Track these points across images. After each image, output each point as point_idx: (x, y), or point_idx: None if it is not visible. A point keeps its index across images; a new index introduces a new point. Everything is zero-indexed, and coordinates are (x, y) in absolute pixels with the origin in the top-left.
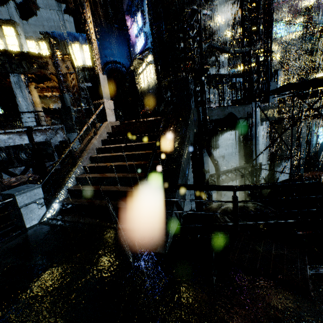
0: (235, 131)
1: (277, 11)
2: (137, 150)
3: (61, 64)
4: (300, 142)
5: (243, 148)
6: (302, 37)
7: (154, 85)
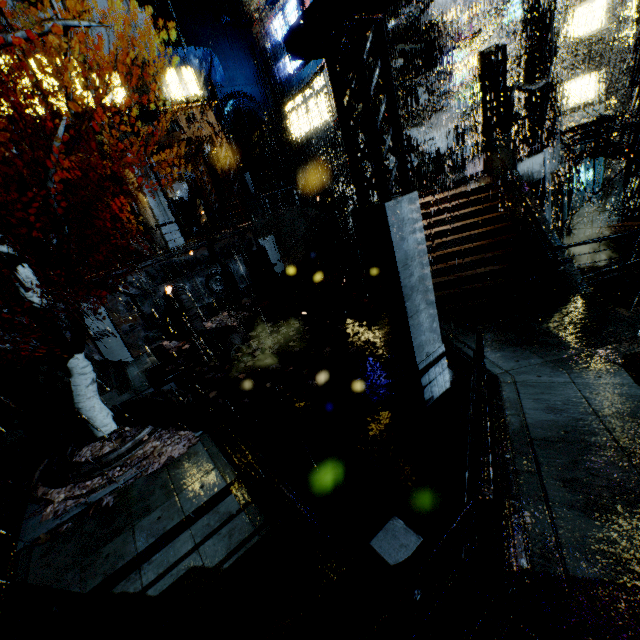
0: None
1: None
2: (465, 231)
3: (201, 119)
4: (562, 193)
5: None
6: None
7: (333, 132)
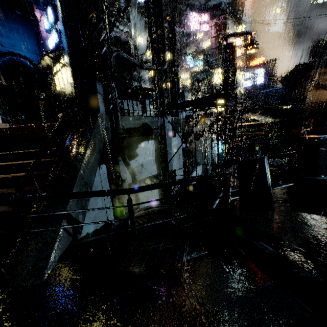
0: (152, 141)
1: (187, 47)
2: (29, 159)
3: None
4: (207, 152)
5: (160, 157)
6: (203, 71)
7: (71, 89)
